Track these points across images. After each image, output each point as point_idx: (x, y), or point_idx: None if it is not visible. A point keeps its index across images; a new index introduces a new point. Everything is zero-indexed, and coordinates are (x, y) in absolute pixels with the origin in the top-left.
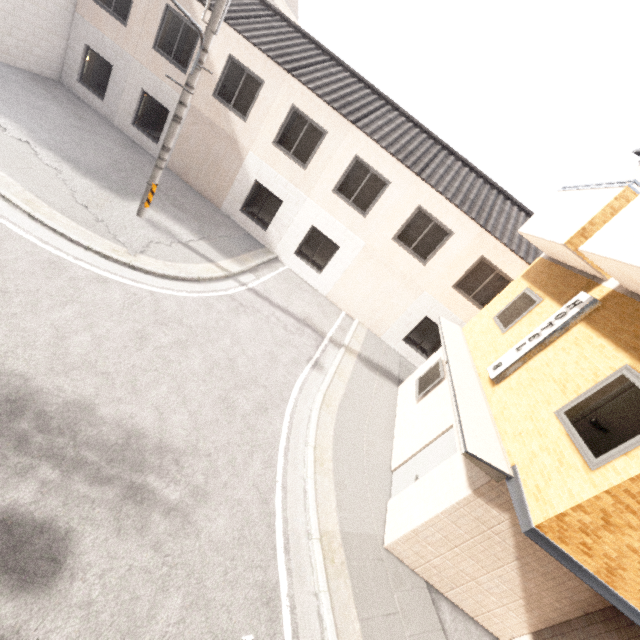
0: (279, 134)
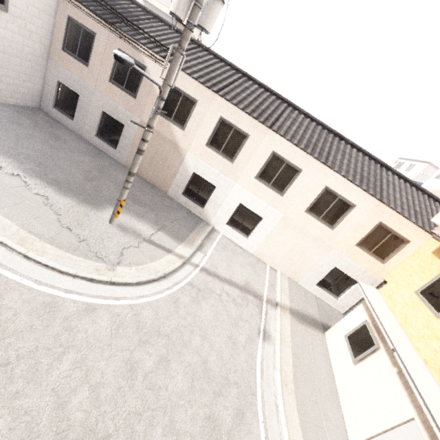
0: (210, 138)
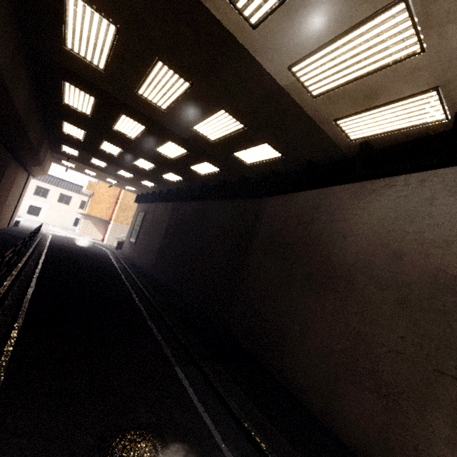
0: None
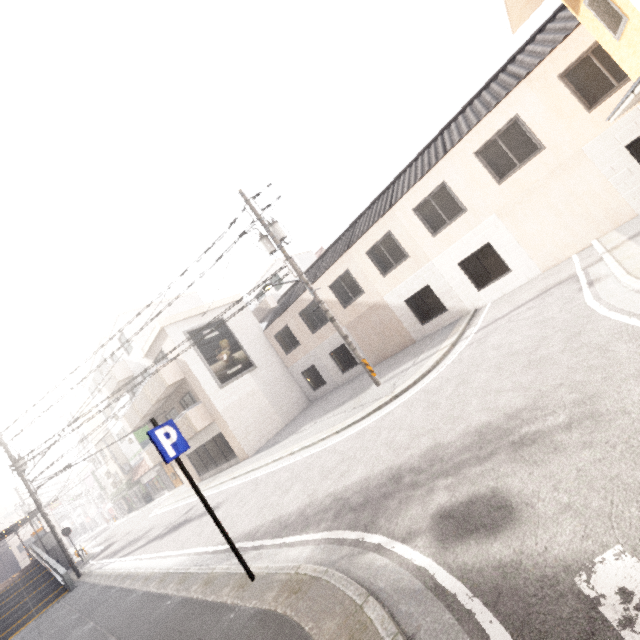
0: (379, 270)
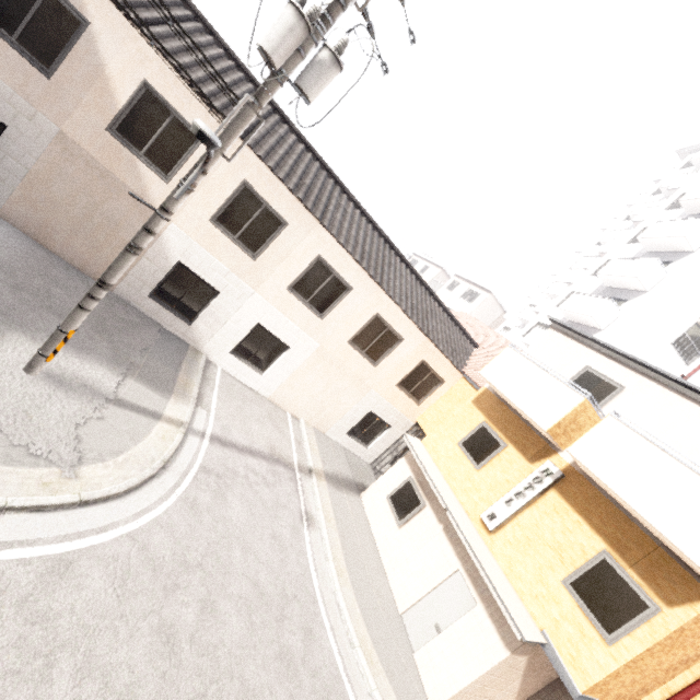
0: (221, 210)
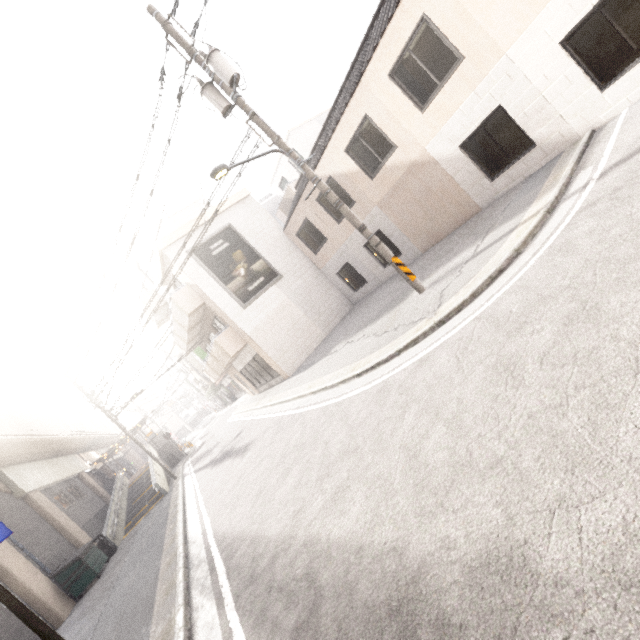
0: (414, 101)
